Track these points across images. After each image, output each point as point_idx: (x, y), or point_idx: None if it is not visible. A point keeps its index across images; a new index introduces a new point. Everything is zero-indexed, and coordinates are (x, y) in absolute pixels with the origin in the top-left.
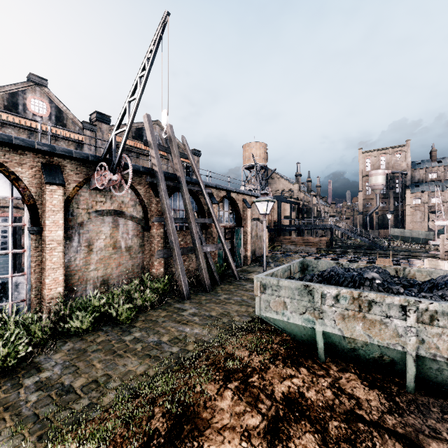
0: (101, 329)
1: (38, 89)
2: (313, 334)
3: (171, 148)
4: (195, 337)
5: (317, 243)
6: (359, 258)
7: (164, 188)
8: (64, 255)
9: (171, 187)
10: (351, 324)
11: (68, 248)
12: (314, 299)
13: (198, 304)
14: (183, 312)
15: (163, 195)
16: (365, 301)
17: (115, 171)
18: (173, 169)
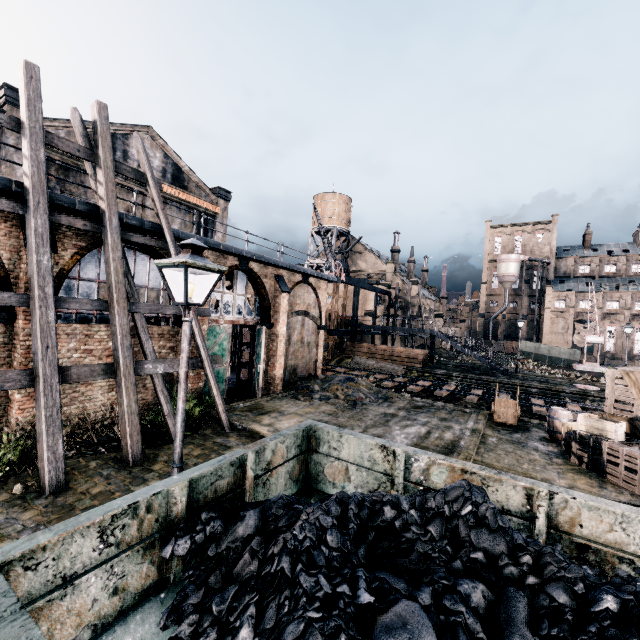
0: None
1: None
2: None
3: (95, 151)
4: None
5: (408, 358)
6: (469, 389)
7: (42, 229)
8: None
9: (90, 234)
10: None
11: None
12: None
13: (58, 515)
14: None
15: (32, 244)
16: None
17: None
18: (96, 194)
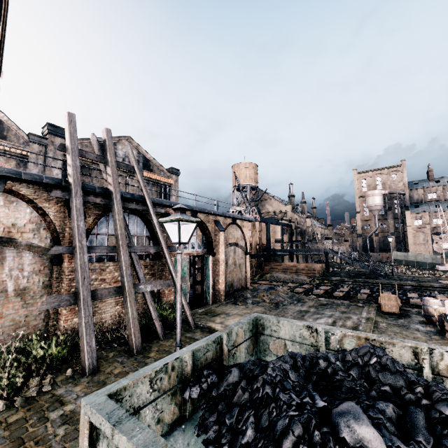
0: None
1: None
2: None
3: (105, 157)
4: None
5: (310, 270)
6: (358, 290)
7: (79, 206)
8: None
9: (103, 206)
10: None
11: None
12: None
13: (96, 388)
14: (55, 411)
15: (74, 215)
16: None
17: None
18: (106, 182)
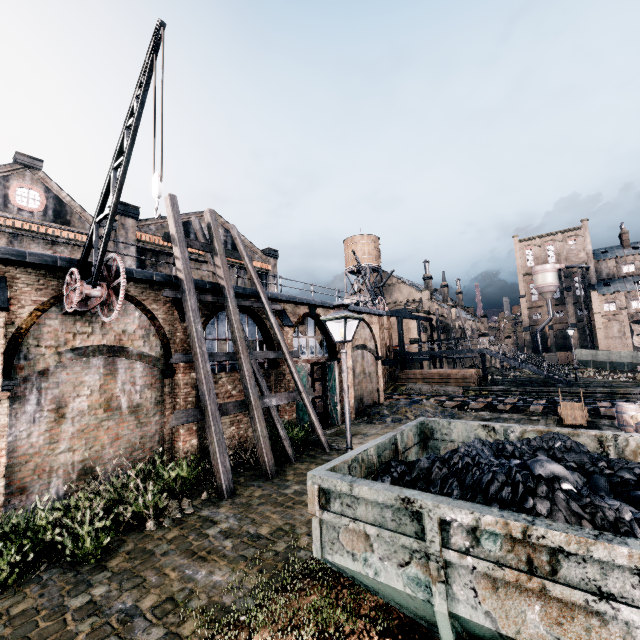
0: (38, 577)
1: (29, 174)
2: (434, 611)
3: (211, 244)
4: (209, 594)
5: (462, 378)
6: (530, 401)
7: (194, 306)
8: (6, 429)
9: (212, 305)
10: (513, 604)
11: (17, 416)
12: (425, 535)
13: (243, 508)
14: (210, 528)
15: (191, 317)
16: (542, 547)
17: (97, 282)
18: (214, 275)
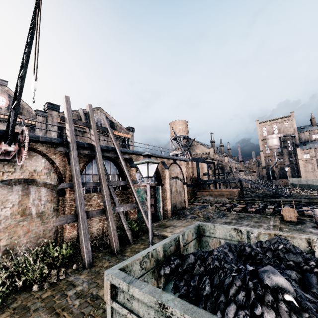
0: None
1: (0, 88)
2: None
3: (89, 123)
4: None
5: (230, 194)
6: (266, 206)
7: (75, 156)
8: None
9: (89, 155)
10: None
11: None
12: None
13: (94, 276)
14: (70, 290)
15: (73, 162)
16: None
17: (11, 142)
18: (90, 139)
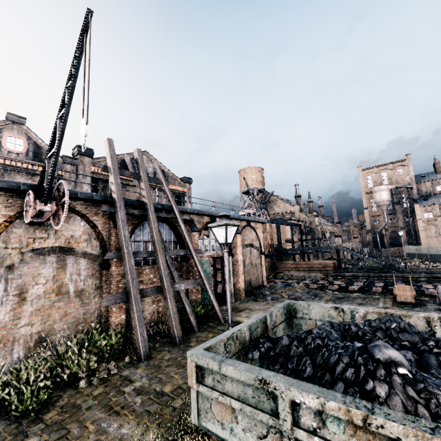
0: None
1: (16, 128)
2: None
3: (138, 173)
4: None
5: (323, 267)
6: (373, 284)
7: (123, 217)
8: None
9: (138, 216)
10: None
11: None
12: (279, 413)
13: (154, 369)
14: (127, 386)
15: (120, 226)
16: (381, 435)
17: (47, 201)
18: (140, 195)
